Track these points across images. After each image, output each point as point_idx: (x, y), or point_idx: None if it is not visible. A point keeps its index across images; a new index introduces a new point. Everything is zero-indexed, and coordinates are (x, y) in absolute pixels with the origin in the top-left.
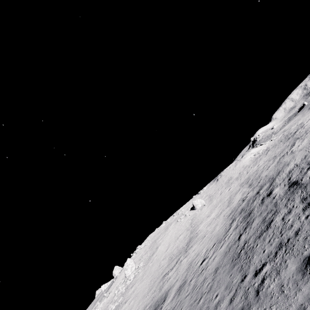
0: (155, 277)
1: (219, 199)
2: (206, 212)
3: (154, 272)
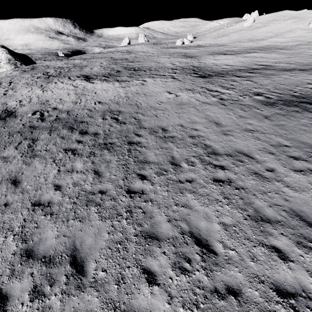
0: (238, 39)
1: (308, 35)
2: (292, 35)
3: (242, 37)
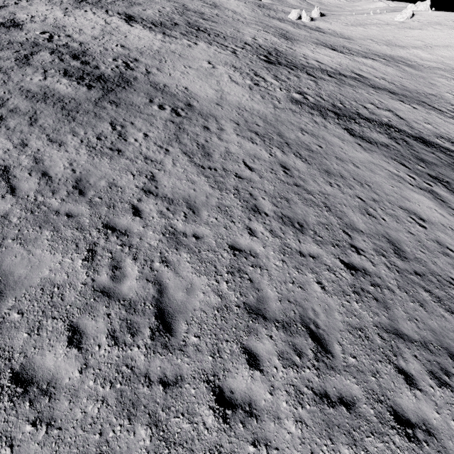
0: (375, 36)
1: None
2: (444, 53)
3: (382, 35)
